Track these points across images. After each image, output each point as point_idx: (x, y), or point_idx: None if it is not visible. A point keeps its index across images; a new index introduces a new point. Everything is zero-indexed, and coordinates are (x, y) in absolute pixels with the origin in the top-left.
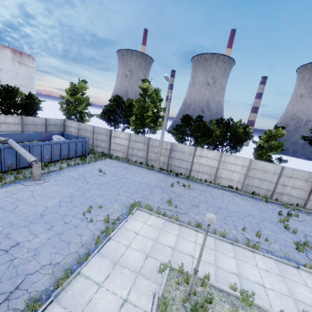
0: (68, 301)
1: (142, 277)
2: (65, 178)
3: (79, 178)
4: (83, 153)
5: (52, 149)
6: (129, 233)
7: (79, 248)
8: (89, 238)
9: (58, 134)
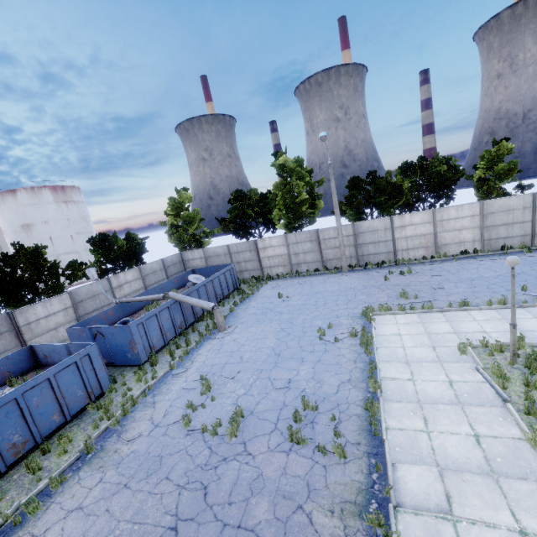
0: (396, 397)
1: (446, 363)
2: (249, 318)
3: (265, 312)
4: (234, 286)
5: (207, 292)
6: (390, 337)
7: (354, 364)
8: (353, 354)
9: (188, 274)
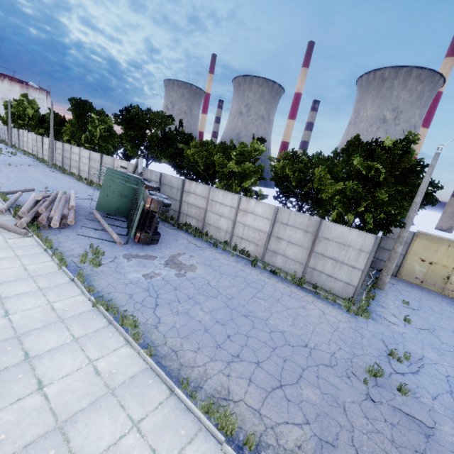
0: None
1: None
2: None
3: None
4: None
5: None
6: None
7: None
8: None
9: None
